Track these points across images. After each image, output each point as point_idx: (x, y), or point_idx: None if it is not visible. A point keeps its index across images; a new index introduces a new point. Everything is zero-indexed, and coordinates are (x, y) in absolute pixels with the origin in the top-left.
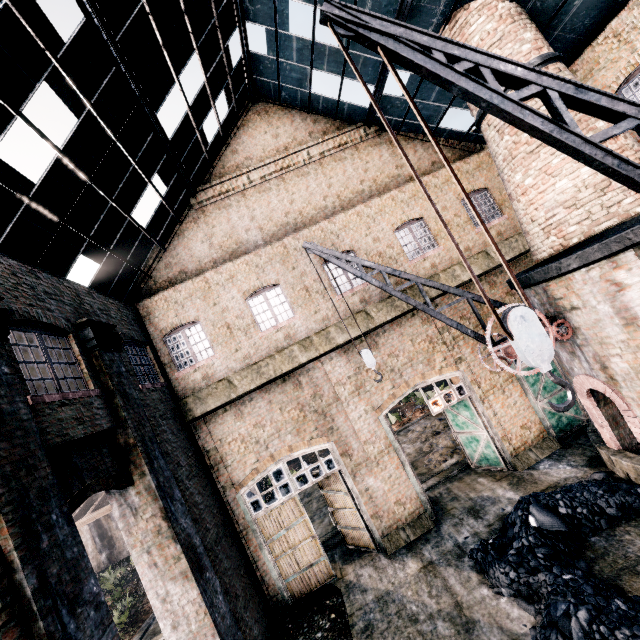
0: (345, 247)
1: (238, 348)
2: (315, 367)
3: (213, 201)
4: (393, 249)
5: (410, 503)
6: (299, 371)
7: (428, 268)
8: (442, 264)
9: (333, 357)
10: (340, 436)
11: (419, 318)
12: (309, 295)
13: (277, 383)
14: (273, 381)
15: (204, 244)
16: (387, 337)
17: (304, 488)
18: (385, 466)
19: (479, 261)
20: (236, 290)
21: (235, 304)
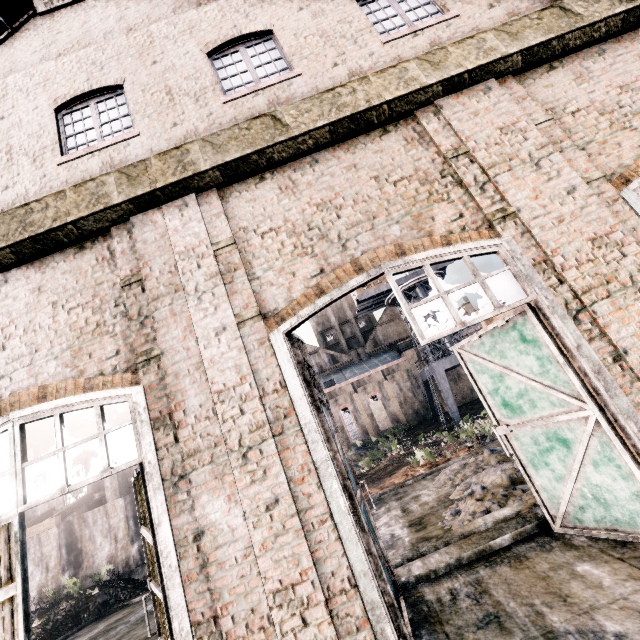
0: (256, 27)
1: (11, 184)
2: (147, 221)
3: (68, 1)
4: (351, 24)
5: (326, 606)
6: (114, 230)
7: (423, 47)
8: (456, 39)
9: (190, 203)
10: (164, 374)
11: (399, 137)
12: (170, 99)
13: (66, 253)
14: (52, 244)
15: (36, 54)
16: (320, 172)
17: (38, 501)
18: (264, 469)
19: (544, 22)
20: (45, 97)
21: (35, 117)
